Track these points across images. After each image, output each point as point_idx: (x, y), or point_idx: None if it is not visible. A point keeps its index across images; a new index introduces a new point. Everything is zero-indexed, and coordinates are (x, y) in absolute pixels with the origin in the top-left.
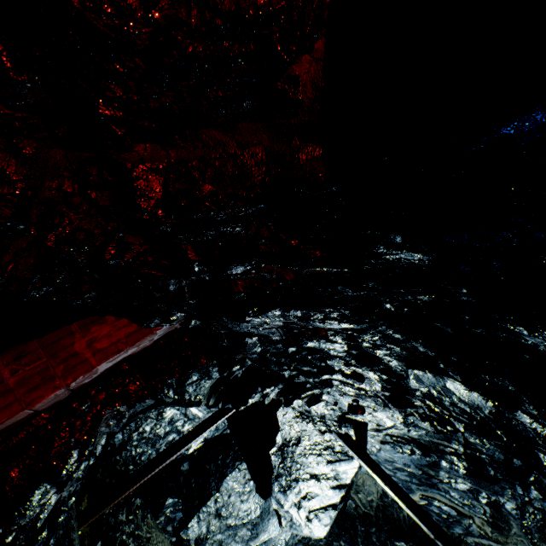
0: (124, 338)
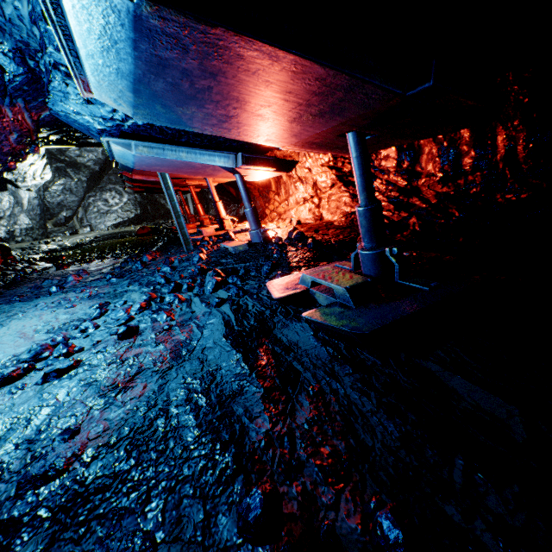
0: None
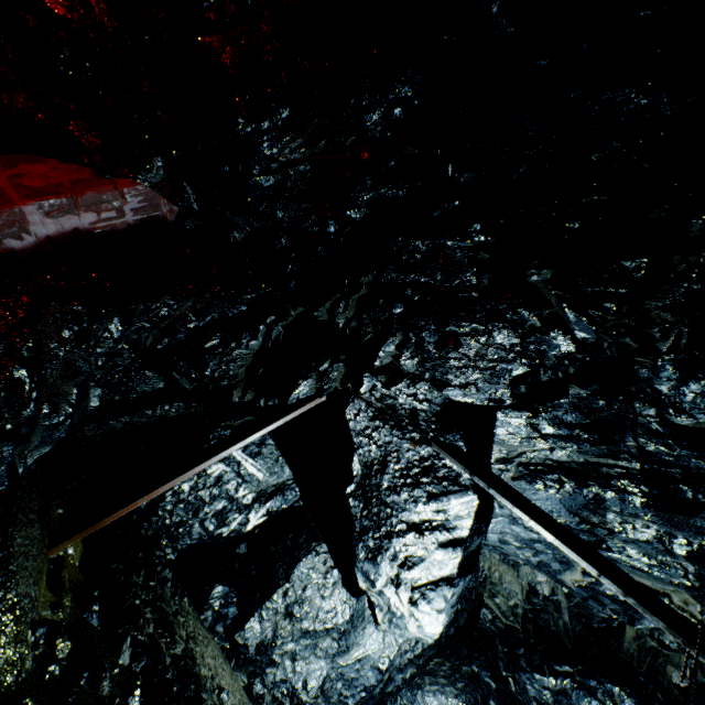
0: (68, 183)
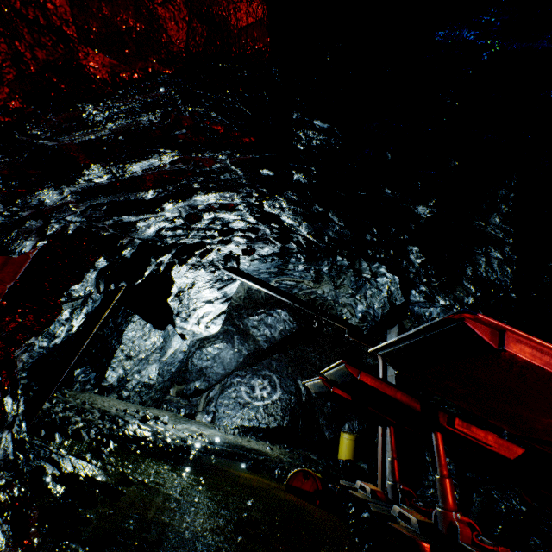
0: None
